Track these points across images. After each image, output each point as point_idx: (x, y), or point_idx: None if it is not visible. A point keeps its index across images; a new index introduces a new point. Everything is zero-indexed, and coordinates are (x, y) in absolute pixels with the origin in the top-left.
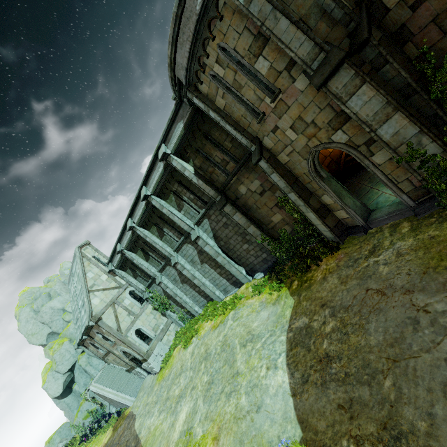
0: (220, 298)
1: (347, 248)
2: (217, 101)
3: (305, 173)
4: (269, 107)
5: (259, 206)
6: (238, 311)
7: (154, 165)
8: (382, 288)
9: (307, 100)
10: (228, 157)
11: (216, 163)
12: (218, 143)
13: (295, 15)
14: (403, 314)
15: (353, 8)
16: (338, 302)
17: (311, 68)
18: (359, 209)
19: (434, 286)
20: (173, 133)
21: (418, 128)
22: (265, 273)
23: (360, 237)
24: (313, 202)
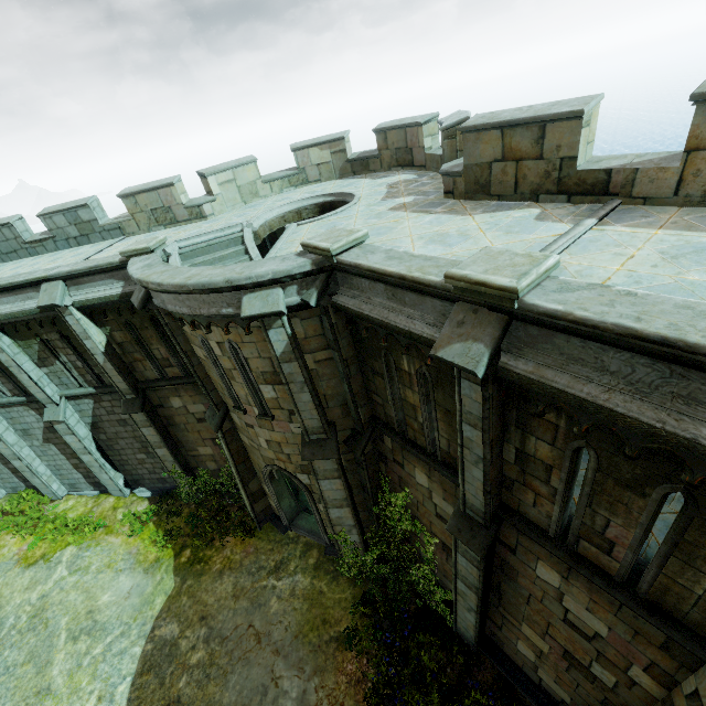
0: (57, 496)
1: (261, 540)
2: (195, 347)
3: (259, 465)
4: (255, 414)
5: (189, 429)
6: (85, 554)
7: (20, 288)
8: (262, 632)
9: (294, 440)
10: (177, 362)
11: (152, 355)
12: (170, 340)
13: (322, 389)
14: (261, 678)
15: (365, 423)
16: (219, 624)
17: (309, 436)
18: (291, 510)
19: (294, 658)
20: (94, 281)
21: (355, 522)
22: (154, 494)
23: (279, 533)
24: (254, 485)
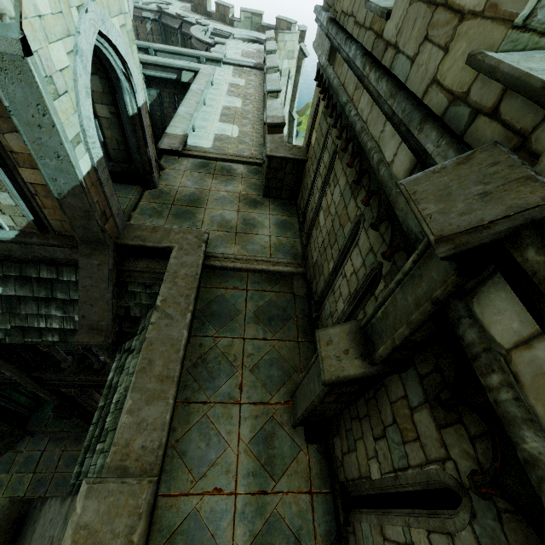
0: None
1: None
2: None
3: None
4: None
5: None
6: None
7: None
8: None
9: None
10: None
11: None
12: None
13: None
14: None
15: None
16: None
17: None
18: None
19: None
20: None
21: None
22: None
23: None
24: None
